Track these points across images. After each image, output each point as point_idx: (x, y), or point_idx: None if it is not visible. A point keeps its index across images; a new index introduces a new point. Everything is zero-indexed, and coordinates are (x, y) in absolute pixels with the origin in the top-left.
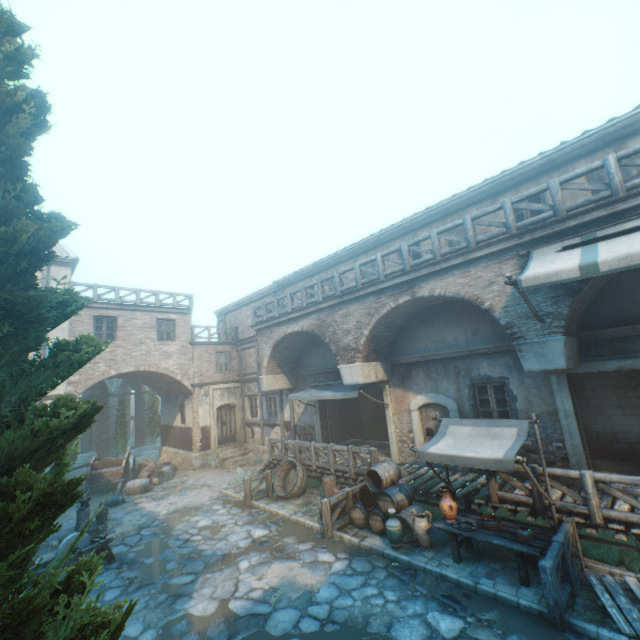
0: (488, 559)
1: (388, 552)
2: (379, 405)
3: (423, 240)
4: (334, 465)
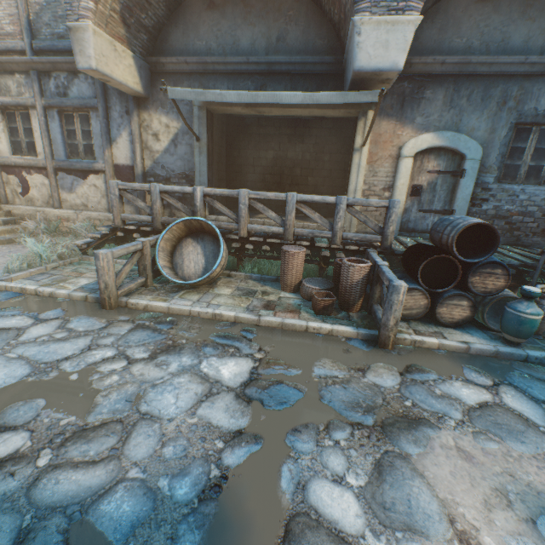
0: None
1: (541, 355)
2: (280, 163)
3: None
4: (295, 229)
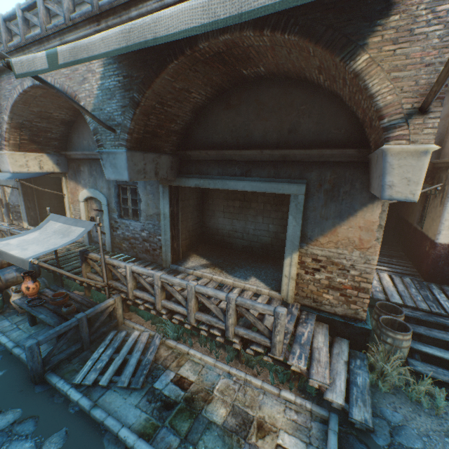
0: None
1: None
2: None
3: (35, 5)
4: None
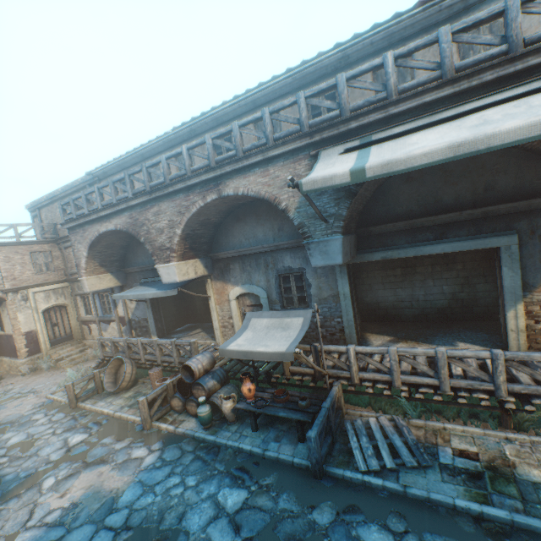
0: (280, 422)
1: (198, 435)
2: None
3: (227, 133)
4: (161, 357)
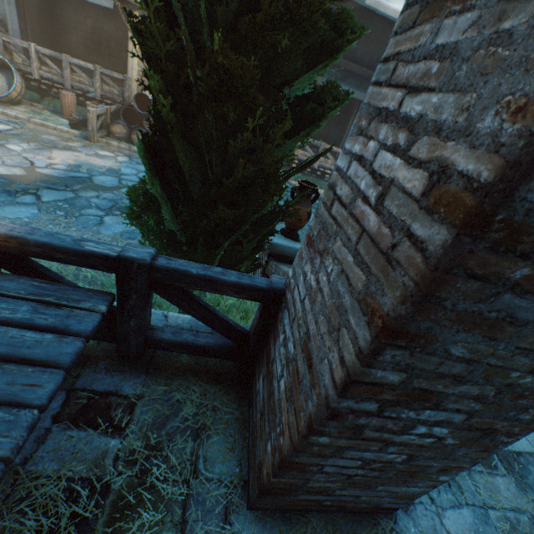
0: None
1: None
2: (99, 34)
3: None
4: (72, 82)
